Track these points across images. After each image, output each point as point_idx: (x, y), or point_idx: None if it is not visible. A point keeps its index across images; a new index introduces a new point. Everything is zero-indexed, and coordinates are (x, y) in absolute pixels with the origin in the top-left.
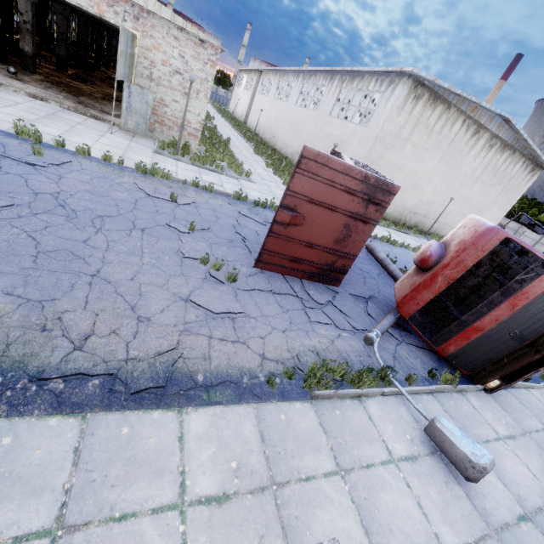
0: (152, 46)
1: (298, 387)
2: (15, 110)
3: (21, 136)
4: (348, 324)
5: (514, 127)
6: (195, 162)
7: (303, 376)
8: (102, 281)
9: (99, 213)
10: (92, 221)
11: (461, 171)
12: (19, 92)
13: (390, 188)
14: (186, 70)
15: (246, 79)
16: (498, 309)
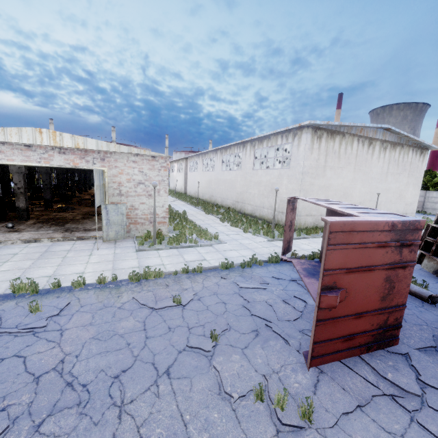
0: (117, 173)
1: None
2: (12, 263)
3: (18, 293)
4: None
5: (395, 131)
6: (171, 245)
7: None
8: None
9: (113, 372)
10: (109, 394)
11: (372, 172)
12: (16, 242)
13: (416, 225)
14: (146, 180)
15: (177, 166)
16: None
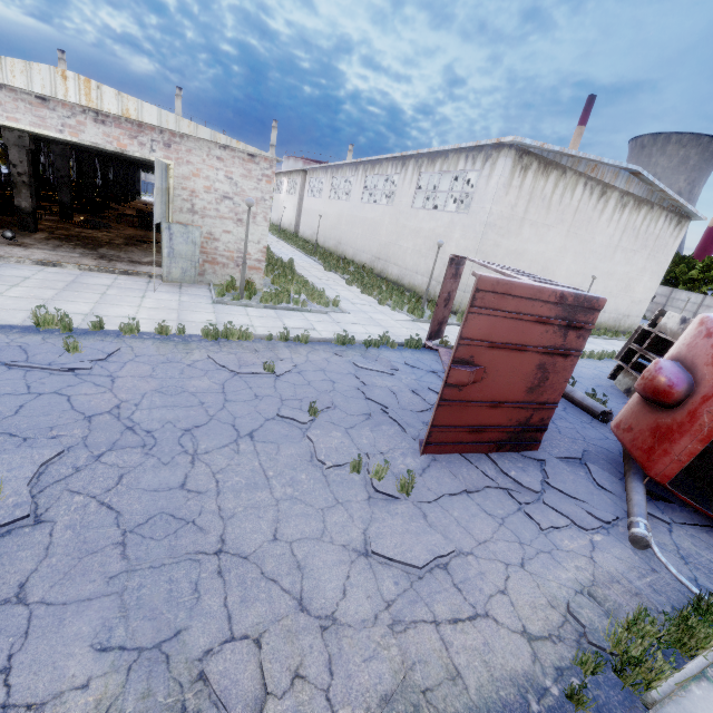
0: (190, 173)
1: (612, 686)
2: (25, 290)
3: (43, 327)
4: (589, 515)
5: (646, 179)
6: (266, 303)
7: (603, 655)
8: (235, 560)
9: (183, 426)
10: (179, 443)
11: (595, 242)
12: (24, 261)
13: (594, 303)
14: (236, 193)
15: (288, 182)
16: None
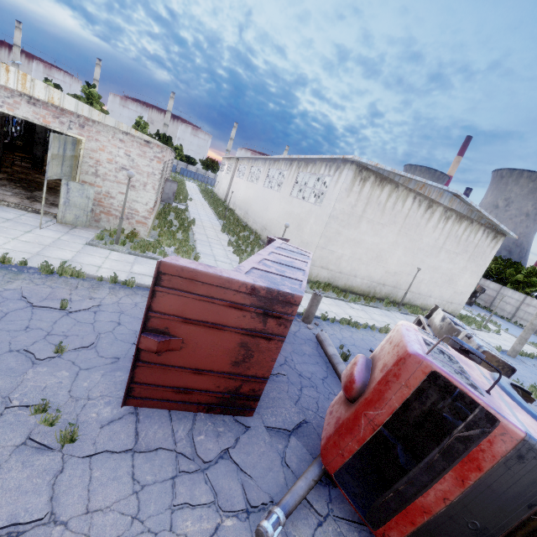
0: (98, 148)
1: None
2: None
3: None
4: (244, 494)
5: (465, 201)
6: (135, 250)
7: None
8: None
9: None
10: None
11: (422, 242)
12: None
13: (289, 298)
14: (132, 166)
15: (227, 165)
16: (443, 481)
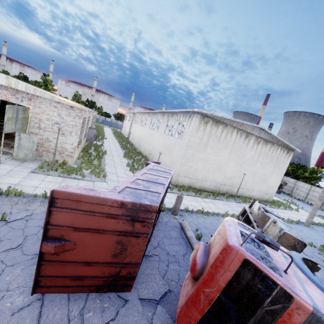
0: (40, 112)
1: None
2: None
3: None
4: None
5: (268, 132)
6: (64, 174)
7: None
8: None
9: None
10: None
11: (245, 157)
12: None
13: (148, 208)
14: (62, 122)
15: (129, 117)
16: None
